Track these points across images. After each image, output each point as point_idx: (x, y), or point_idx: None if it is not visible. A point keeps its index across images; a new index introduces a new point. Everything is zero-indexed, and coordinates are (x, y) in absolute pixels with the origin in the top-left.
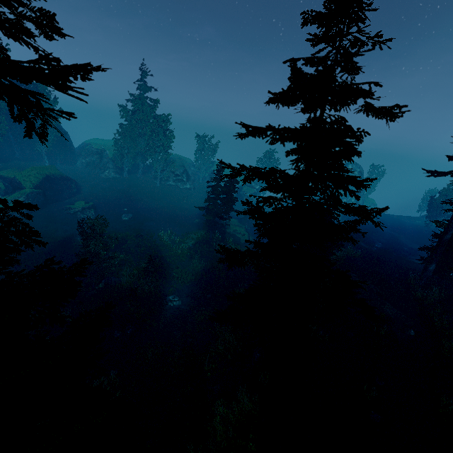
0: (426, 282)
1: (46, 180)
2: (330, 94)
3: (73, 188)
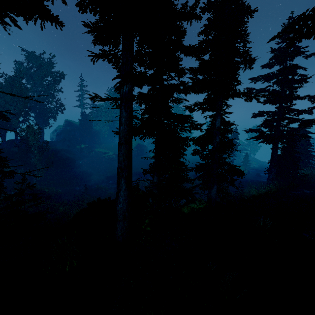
0: None
1: (138, 145)
2: (288, 56)
3: (147, 150)
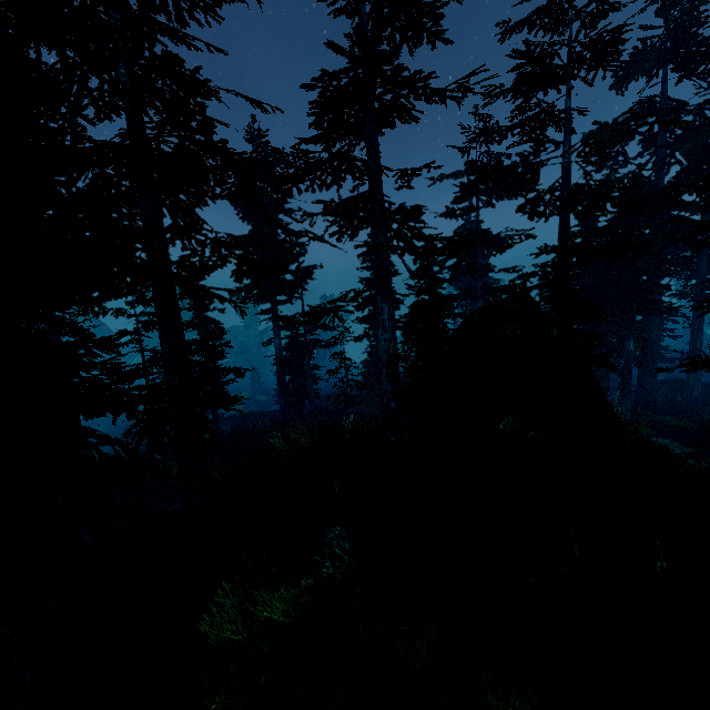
0: (281, 415)
1: None
2: None
3: None
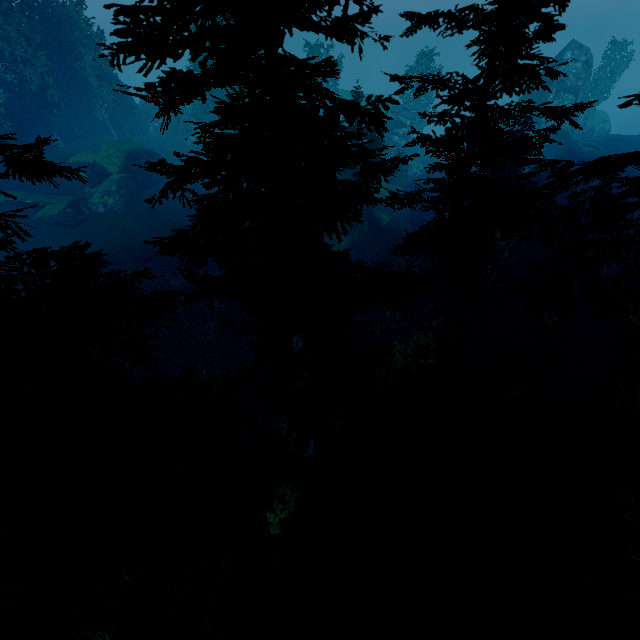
0: None
1: (130, 160)
2: None
3: None
